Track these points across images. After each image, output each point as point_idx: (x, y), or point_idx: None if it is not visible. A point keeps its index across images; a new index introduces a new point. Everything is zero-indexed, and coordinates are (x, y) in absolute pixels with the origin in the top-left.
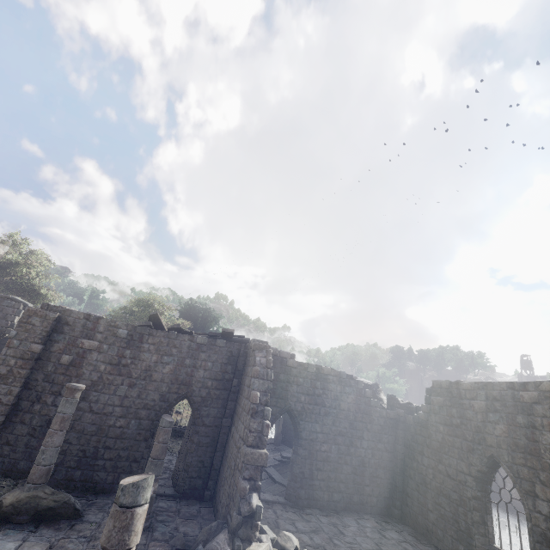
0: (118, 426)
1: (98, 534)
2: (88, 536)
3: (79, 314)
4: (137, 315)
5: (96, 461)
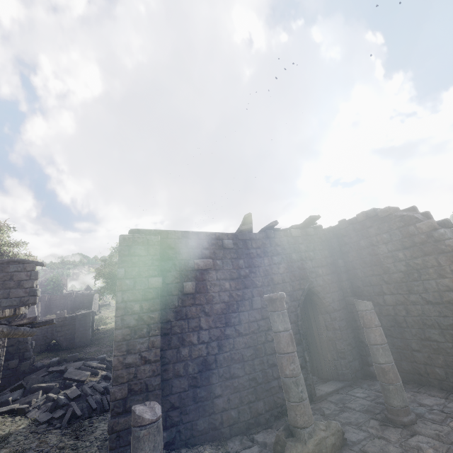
0: (270, 340)
1: (407, 445)
2: (407, 451)
3: (176, 234)
4: None
5: (270, 384)
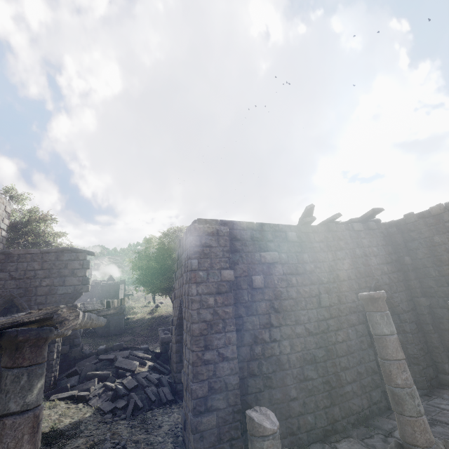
0: (340, 341)
1: None
2: None
3: (241, 225)
4: (173, 248)
5: (344, 389)
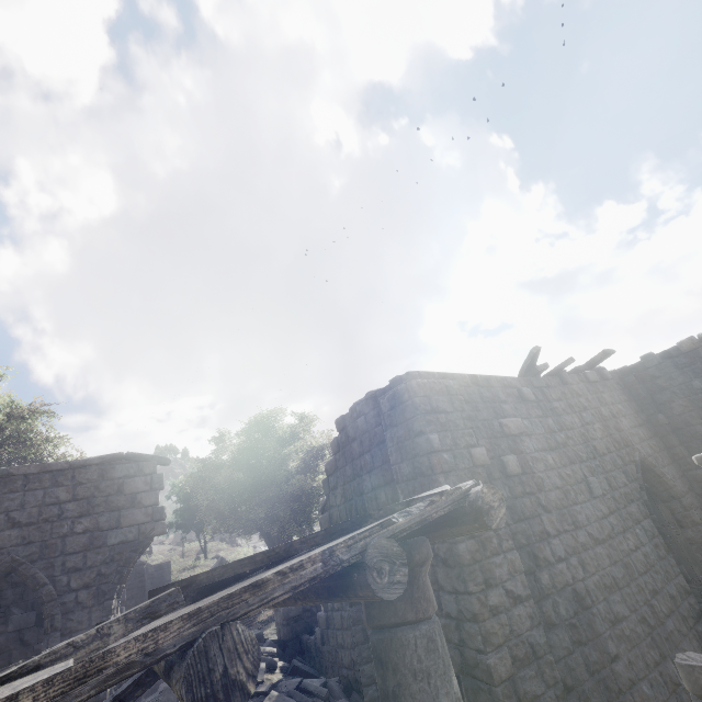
0: (633, 549)
1: None
2: None
3: (464, 379)
4: (270, 445)
5: (666, 627)
